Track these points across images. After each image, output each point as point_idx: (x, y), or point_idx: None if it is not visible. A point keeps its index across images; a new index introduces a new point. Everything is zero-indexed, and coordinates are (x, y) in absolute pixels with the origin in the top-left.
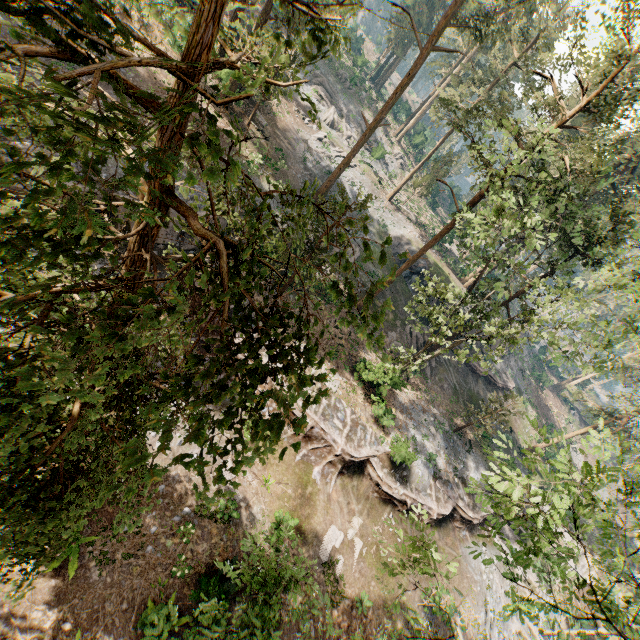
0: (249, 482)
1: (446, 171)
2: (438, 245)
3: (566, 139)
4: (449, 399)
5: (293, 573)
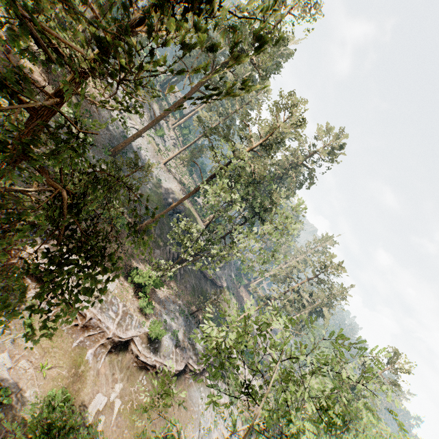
0: (25, 370)
1: (199, 155)
2: (191, 197)
3: (254, 159)
4: (189, 294)
5: (70, 423)
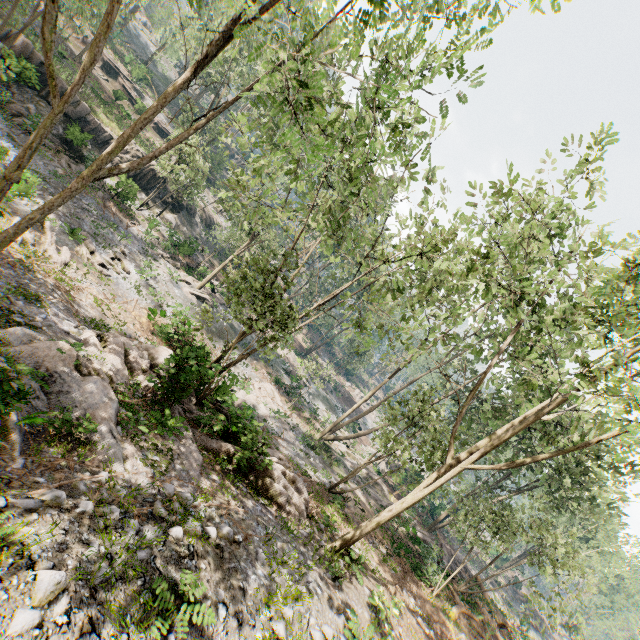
0: None
1: None
2: None
3: None
4: None
5: None
